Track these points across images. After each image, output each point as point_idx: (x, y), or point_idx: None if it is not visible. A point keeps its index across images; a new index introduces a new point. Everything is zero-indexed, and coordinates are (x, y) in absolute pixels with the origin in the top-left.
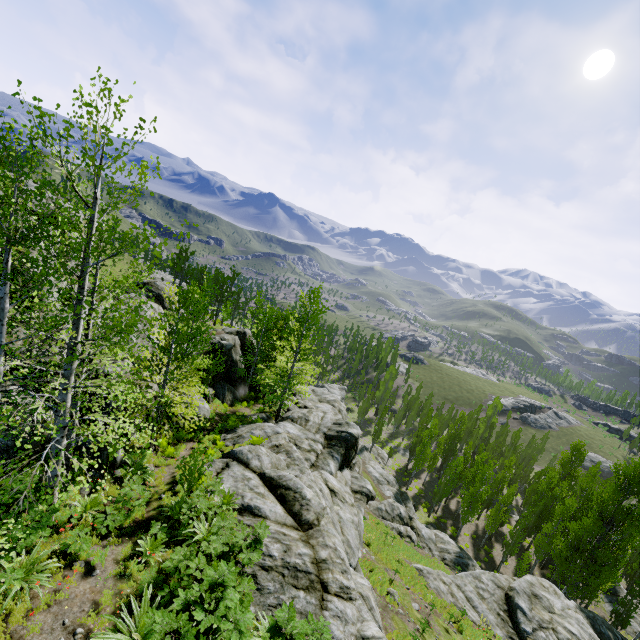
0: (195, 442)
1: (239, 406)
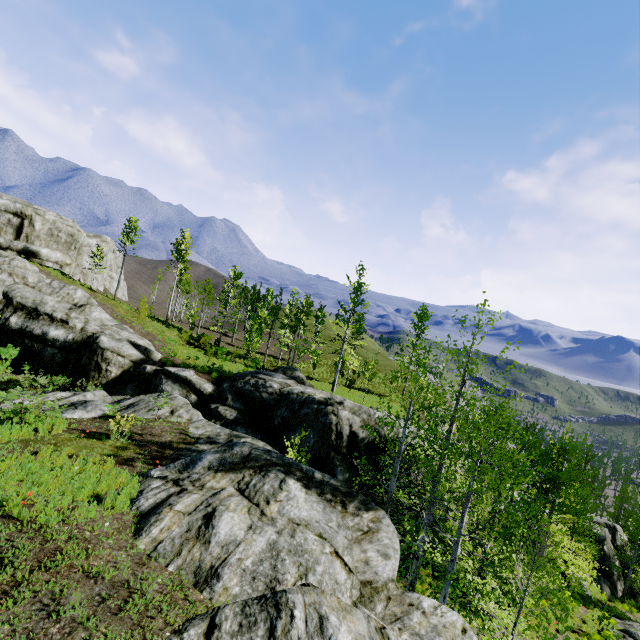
0: (587, 608)
1: (618, 605)
